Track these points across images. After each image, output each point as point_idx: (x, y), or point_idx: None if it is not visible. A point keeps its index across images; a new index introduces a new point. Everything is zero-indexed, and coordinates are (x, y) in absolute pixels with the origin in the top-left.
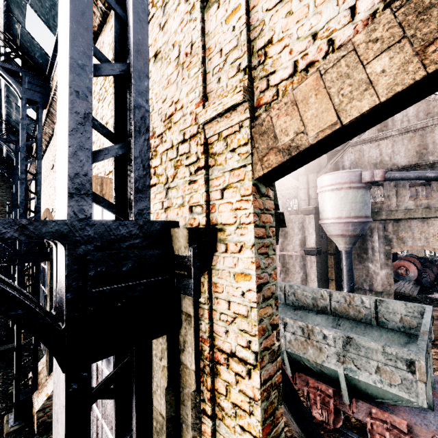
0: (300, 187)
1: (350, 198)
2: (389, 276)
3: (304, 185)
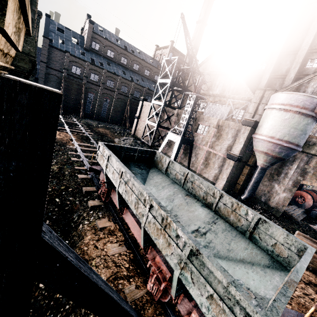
0: (252, 100)
1: (293, 123)
2: (286, 199)
3: (256, 100)
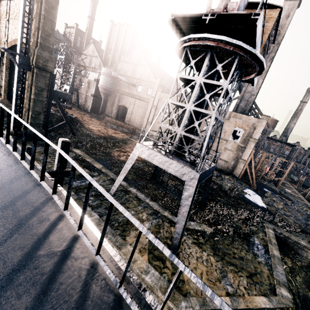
0: None
1: (106, 79)
2: (115, 112)
3: None
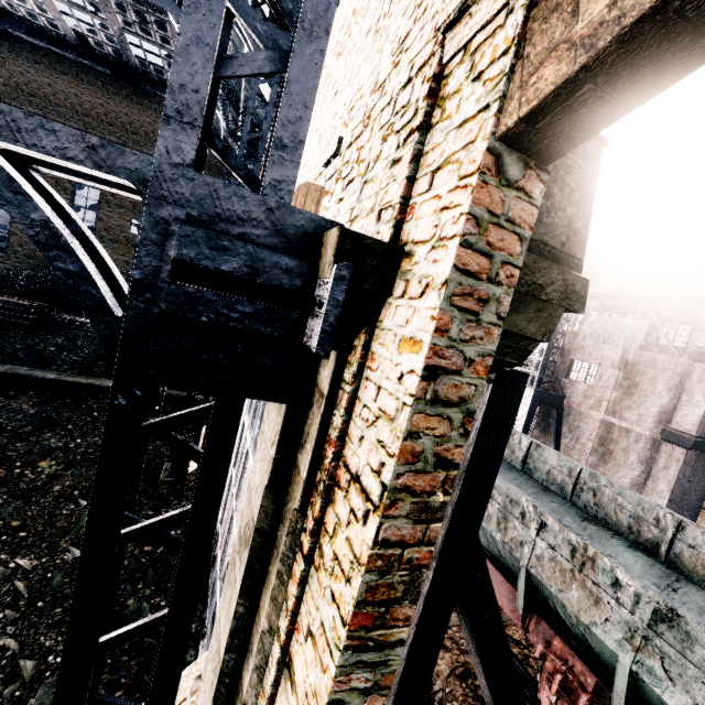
0: None
1: None
2: None
3: None
